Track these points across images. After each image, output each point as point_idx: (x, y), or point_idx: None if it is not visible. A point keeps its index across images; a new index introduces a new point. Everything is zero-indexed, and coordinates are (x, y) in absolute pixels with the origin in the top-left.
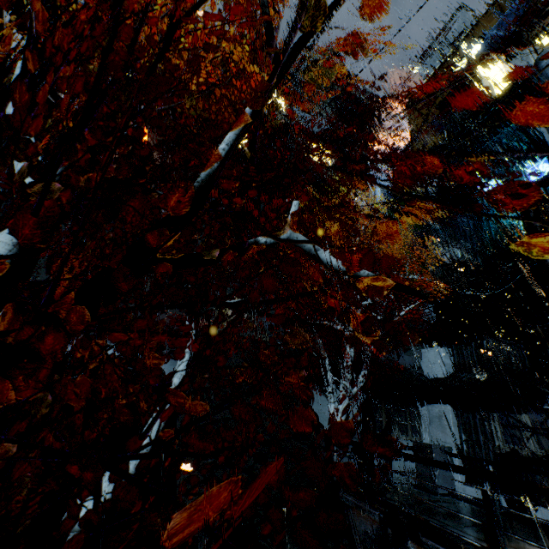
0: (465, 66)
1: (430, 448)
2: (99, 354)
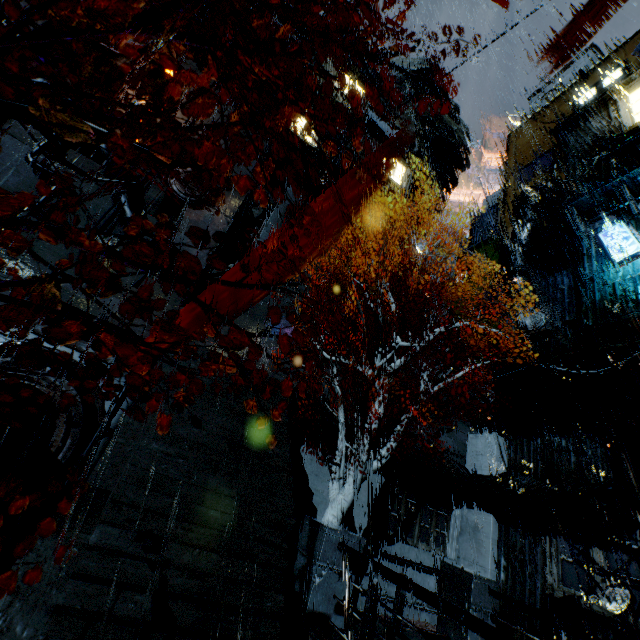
0: (592, 97)
1: (468, 579)
2: (0, 335)
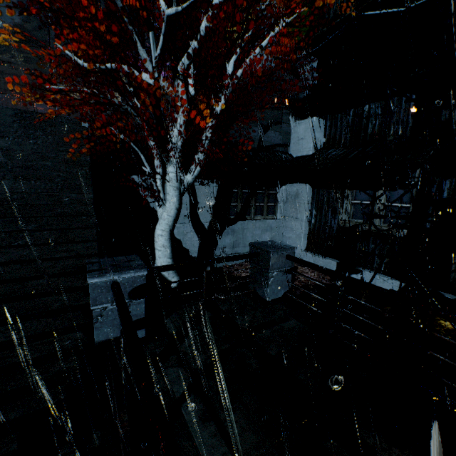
0: None
1: (268, 254)
2: None
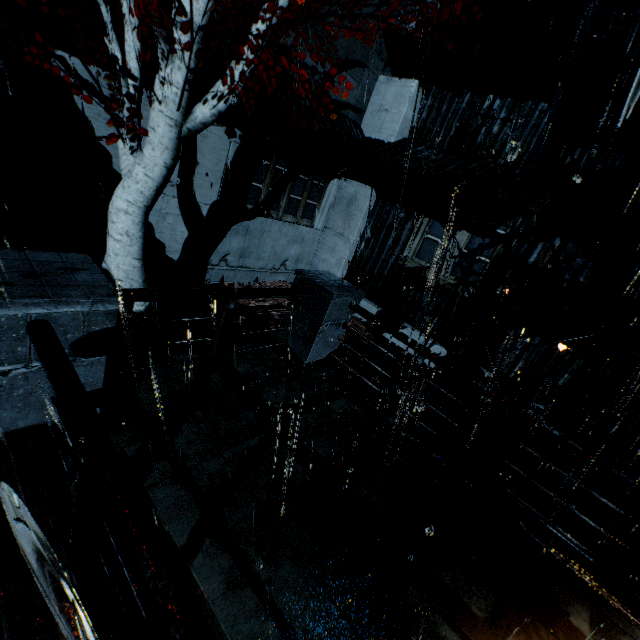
0: None
1: (327, 297)
2: None
